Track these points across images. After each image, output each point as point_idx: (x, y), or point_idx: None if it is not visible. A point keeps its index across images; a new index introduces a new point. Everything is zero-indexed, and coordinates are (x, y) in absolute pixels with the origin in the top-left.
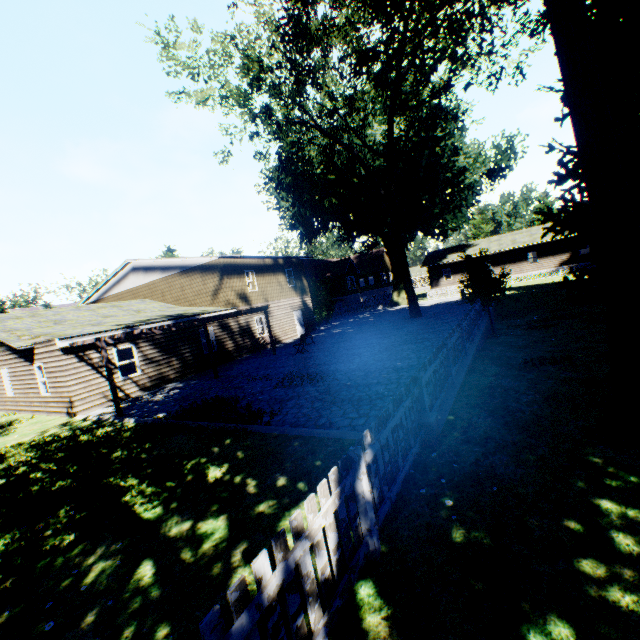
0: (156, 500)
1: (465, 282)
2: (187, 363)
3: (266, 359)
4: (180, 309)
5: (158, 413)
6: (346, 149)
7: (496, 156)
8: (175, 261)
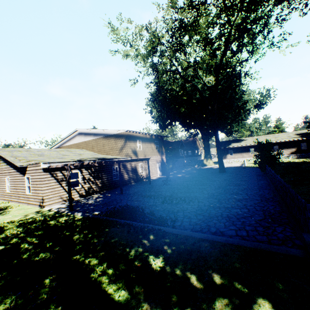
0: (119, 282)
1: (258, 155)
2: (104, 184)
3: (146, 186)
4: (101, 155)
5: (94, 211)
6: (192, 85)
7: (261, 97)
8: (101, 131)
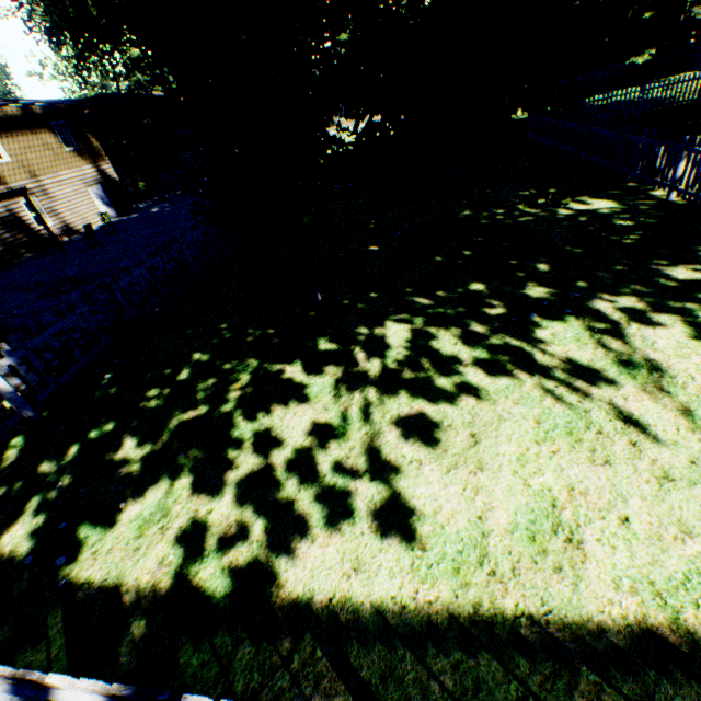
0: None
1: None
2: None
3: (50, 260)
4: None
5: None
6: None
7: None
8: None
